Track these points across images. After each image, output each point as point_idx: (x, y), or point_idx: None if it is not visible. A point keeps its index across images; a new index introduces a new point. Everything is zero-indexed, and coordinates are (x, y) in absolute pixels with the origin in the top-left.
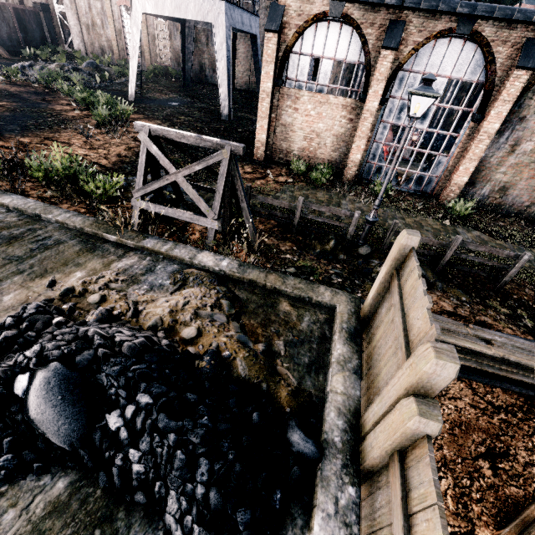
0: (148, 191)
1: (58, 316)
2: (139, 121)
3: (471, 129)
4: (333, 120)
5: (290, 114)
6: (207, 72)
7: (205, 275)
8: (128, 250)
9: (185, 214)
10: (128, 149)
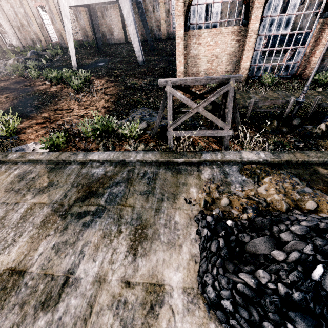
0: (178, 124)
1: (225, 220)
2: (160, 79)
3: (321, 24)
4: (226, 44)
5: (196, 48)
6: (107, 36)
7: (262, 166)
8: (197, 165)
9: (207, 132)
10: (106, 101)
